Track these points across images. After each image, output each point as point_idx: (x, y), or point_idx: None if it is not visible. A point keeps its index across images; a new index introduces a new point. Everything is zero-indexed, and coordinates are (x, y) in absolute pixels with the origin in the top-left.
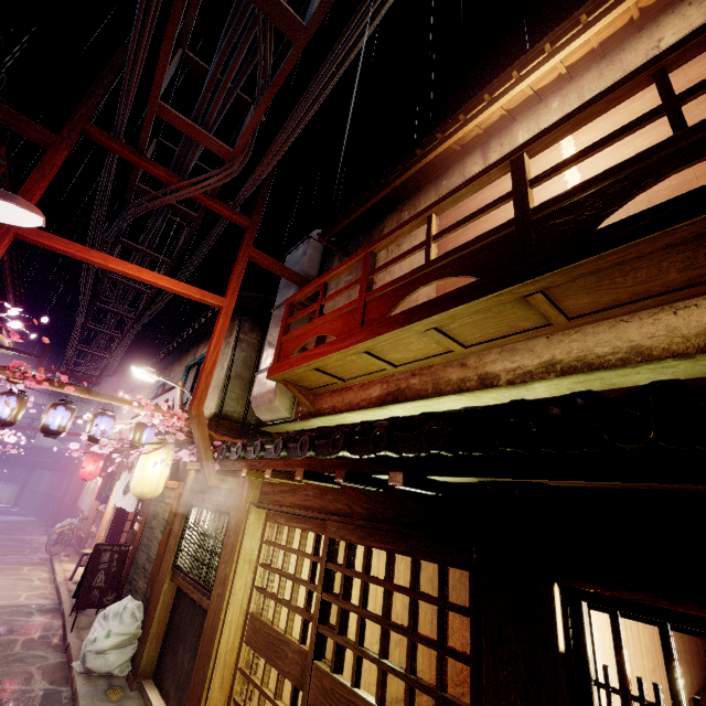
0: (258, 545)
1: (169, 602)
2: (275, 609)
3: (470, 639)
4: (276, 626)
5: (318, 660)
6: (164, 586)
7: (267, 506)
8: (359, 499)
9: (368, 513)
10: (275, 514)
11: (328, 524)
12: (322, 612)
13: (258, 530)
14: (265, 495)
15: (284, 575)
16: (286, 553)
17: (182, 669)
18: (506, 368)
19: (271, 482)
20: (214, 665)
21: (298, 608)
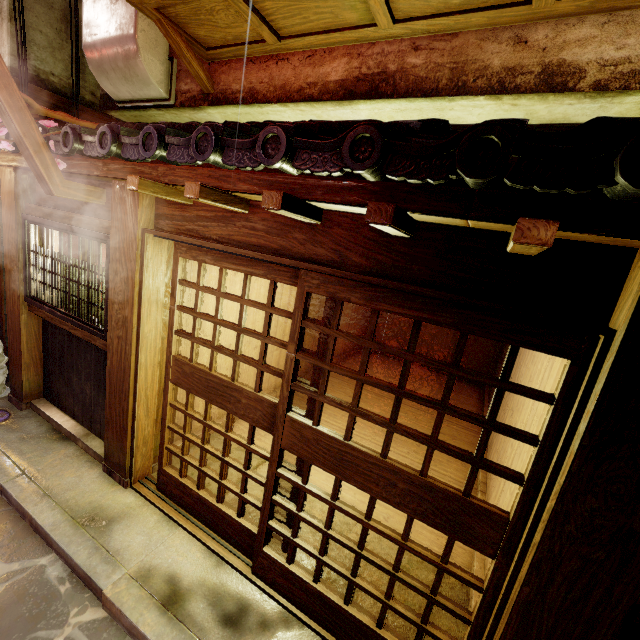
0: (163, 283)
1: (36, 333)
2: (212, 357)
3: (548, 425)
4: (215, 371)
5: (289, 411)
6: (22, 318)
7: (179, 238)
8: (358, 244)
9: (377, 266)
10: (191, 249)
11: (303, 275)
12: (295, 371)
13: (162, 265)
14: (166, 221)
15: (221, 324)
16: (220, 299)
17: (84, 394)
18: (603, 59)
19: (176, 202)
20: (135, 402)
21: (250, 360)
